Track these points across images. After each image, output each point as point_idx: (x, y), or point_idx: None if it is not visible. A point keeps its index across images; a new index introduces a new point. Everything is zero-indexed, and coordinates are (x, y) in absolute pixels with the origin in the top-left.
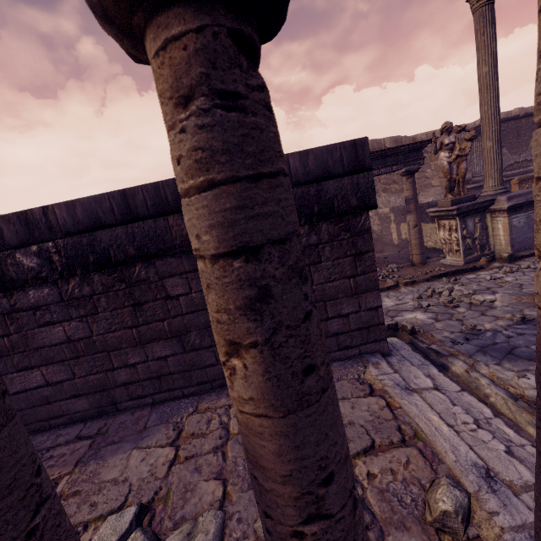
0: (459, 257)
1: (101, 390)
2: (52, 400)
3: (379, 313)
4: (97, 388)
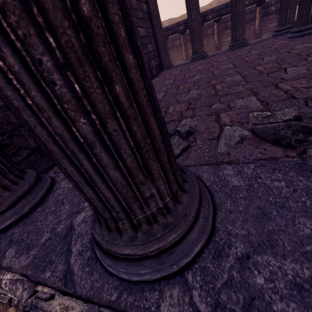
0: None
1: None
2: None
3: None
4: None
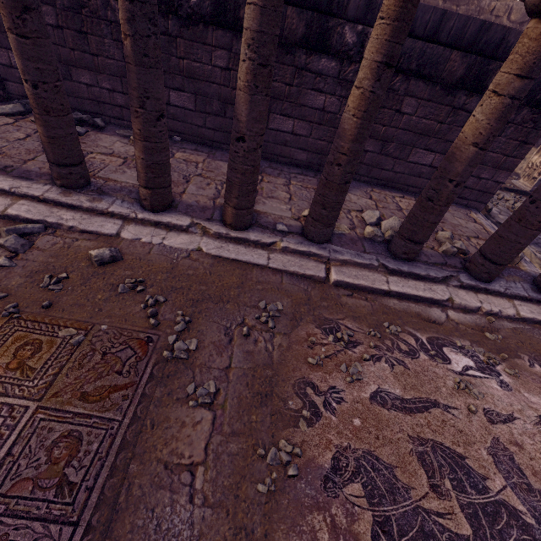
0: (530, 184)
1: (319, 153)
2: (288, 145)
3: (498, 186)
4: (317, 151)
